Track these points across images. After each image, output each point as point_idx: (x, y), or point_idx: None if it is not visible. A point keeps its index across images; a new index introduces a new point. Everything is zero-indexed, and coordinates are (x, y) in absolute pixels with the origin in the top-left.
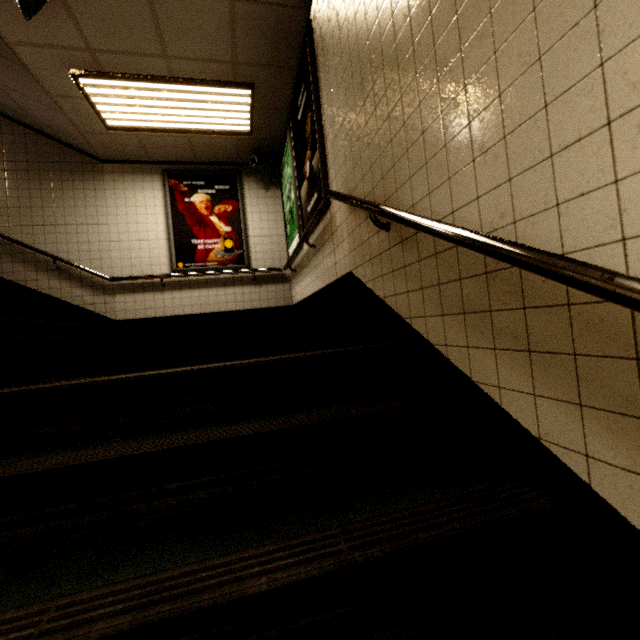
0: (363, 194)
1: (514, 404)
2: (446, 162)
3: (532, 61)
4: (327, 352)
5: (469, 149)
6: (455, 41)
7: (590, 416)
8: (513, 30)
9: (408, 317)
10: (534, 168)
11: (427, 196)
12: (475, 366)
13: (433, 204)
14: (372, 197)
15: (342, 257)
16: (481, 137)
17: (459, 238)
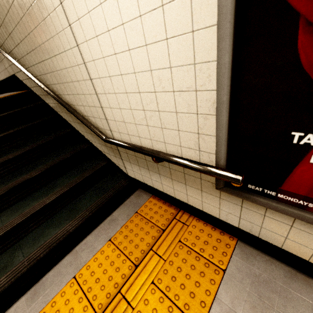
0: (0, 42)
1: (62, 115)
2: (21, 50)
3: (25, 36)
4: (14, 111)
5: (25, 50)
6: (3, 10)
7: (67, 114)
8: (17, 24)
9: (38, 95)
10: (38, 64)
11: (22, 58)
12: (54, 108)
13: (25, 61)
14: (5, 46)
15: (7, 66)
16: (25, 48)
17: (31, 79)
